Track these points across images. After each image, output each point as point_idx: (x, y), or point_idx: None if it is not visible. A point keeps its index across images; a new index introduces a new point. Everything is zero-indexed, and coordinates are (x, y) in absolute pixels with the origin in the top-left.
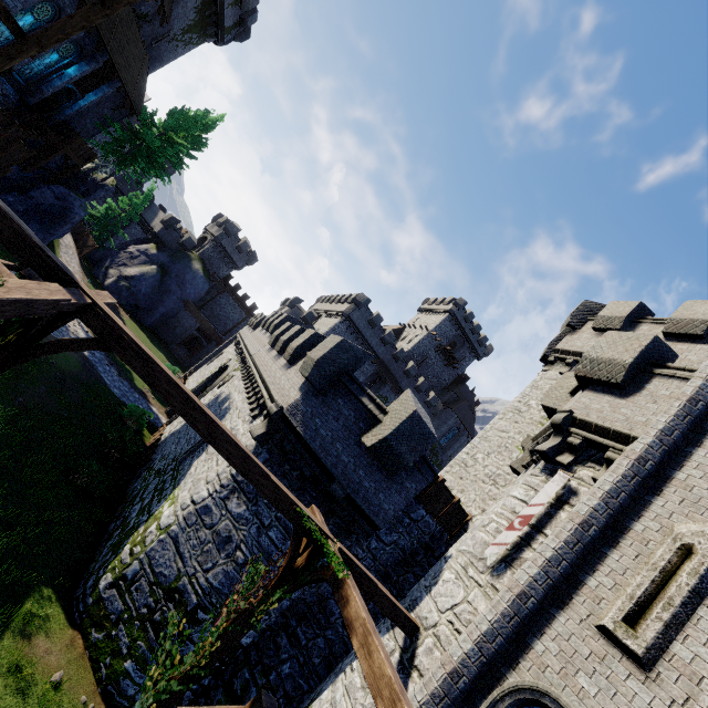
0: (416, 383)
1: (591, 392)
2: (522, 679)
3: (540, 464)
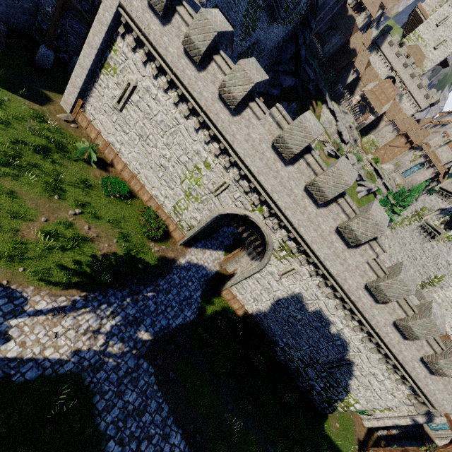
0: None
1: None
2: None
3: None
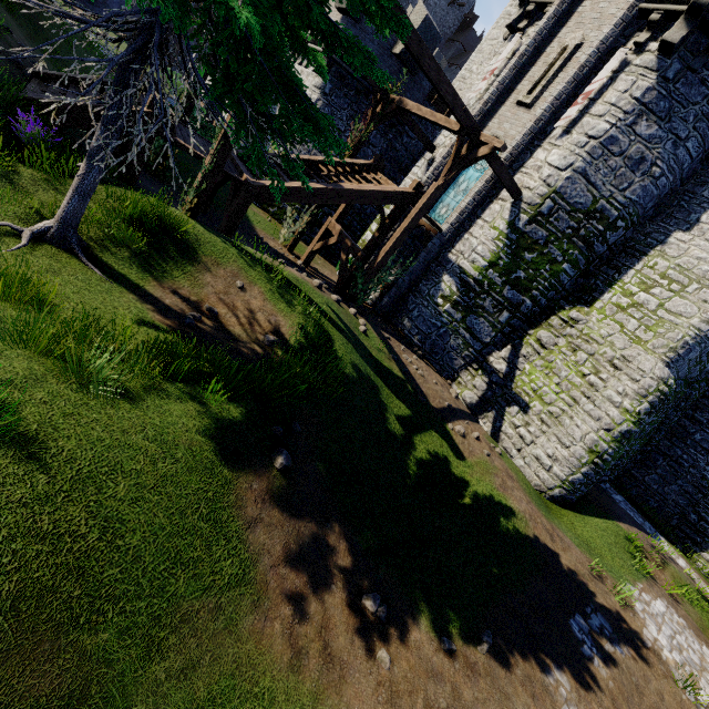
0: None
1: None
2: None
3: (508, 38)
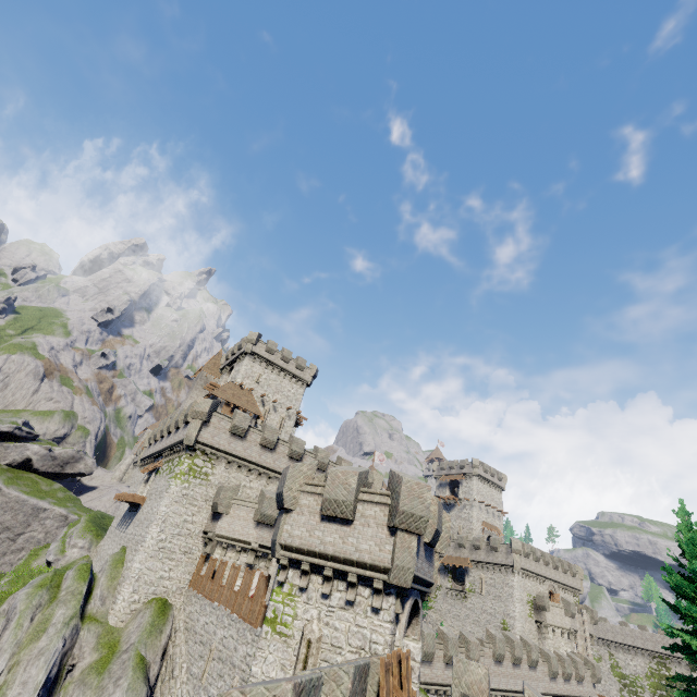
0: None
1: (571, 620)
2: None
3: (567, 640)
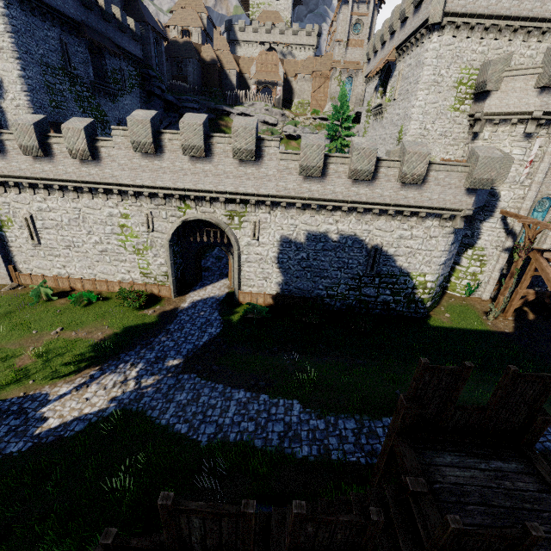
0: (116, 21)
1: (547, 93)
2: (539, 198)
3: (520, 135)
